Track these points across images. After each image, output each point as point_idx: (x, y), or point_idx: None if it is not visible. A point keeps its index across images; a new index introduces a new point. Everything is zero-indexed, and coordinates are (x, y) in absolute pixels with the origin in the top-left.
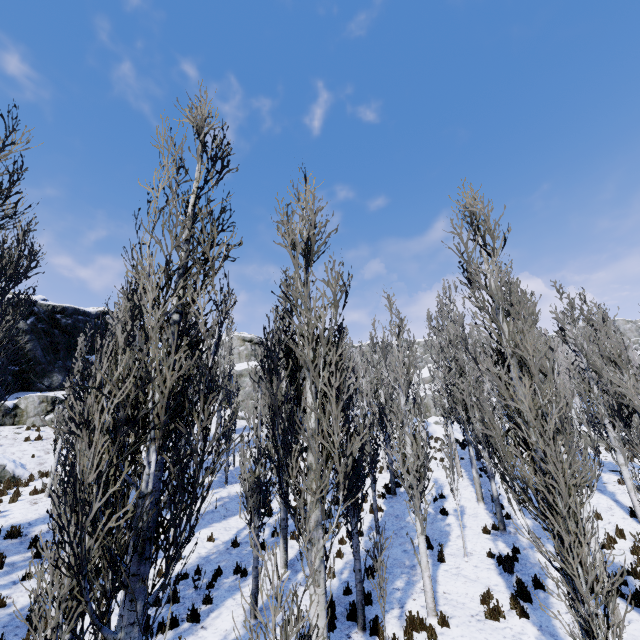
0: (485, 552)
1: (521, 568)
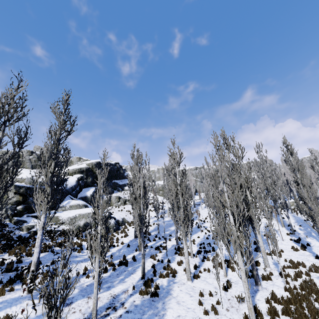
0: (289, 239)
1: (302, 242)
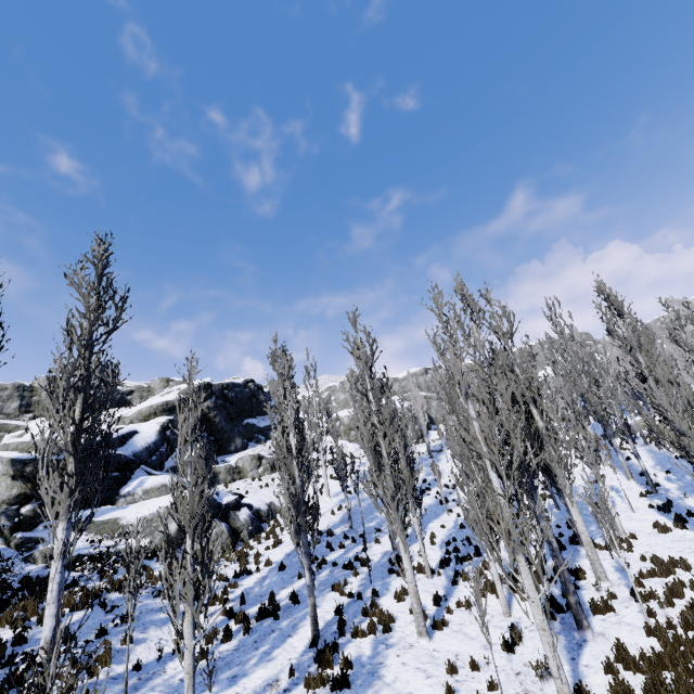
0: (646, 506)
1: (676, 510)
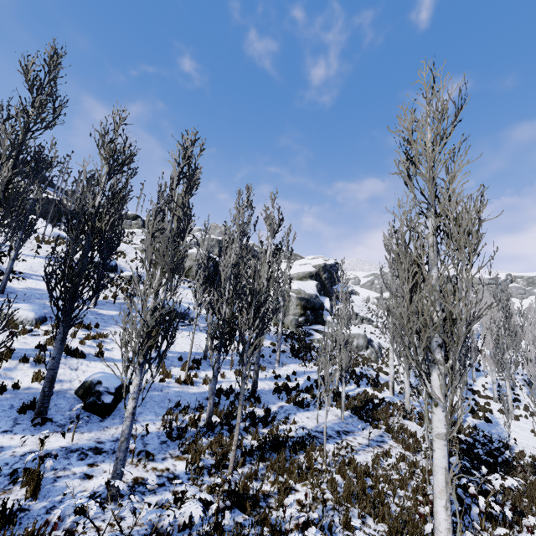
0: None
1: None
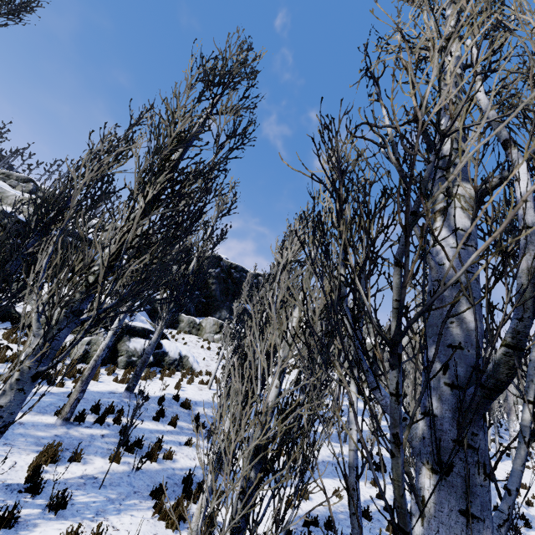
0: None
1: None
